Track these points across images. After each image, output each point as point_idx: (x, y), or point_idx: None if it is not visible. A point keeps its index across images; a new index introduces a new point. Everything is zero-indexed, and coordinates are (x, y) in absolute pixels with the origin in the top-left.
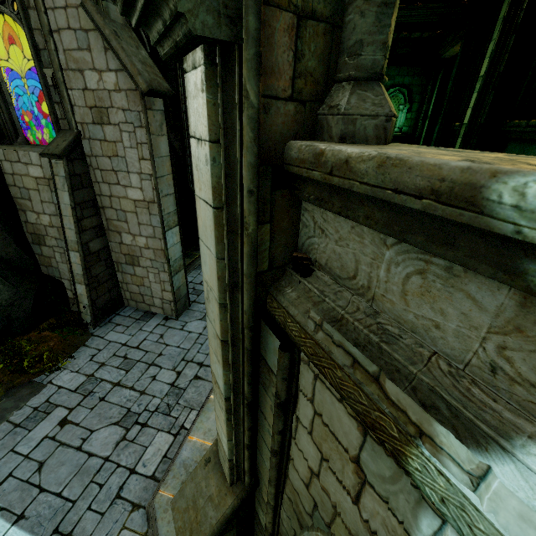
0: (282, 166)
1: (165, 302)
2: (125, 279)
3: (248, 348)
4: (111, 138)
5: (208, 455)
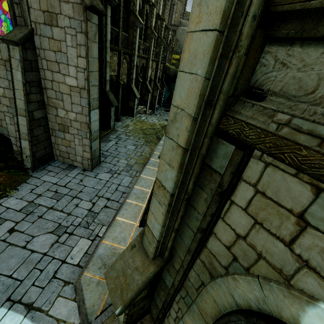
0: (269, 8)
1: (84, 159)
2: (57, 141)
3: (203, 154)
4: (57, 37)
5: (134, 243)
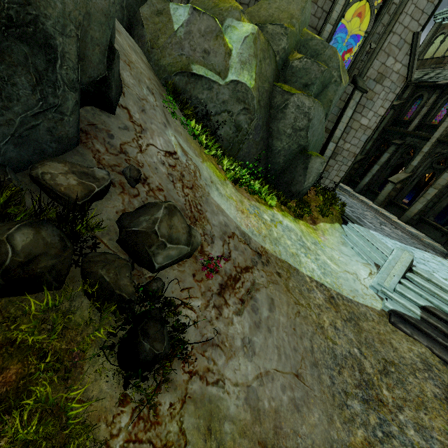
0: None
1: (331, 182)
2: None
3: None
4: (376, 91)
5: None
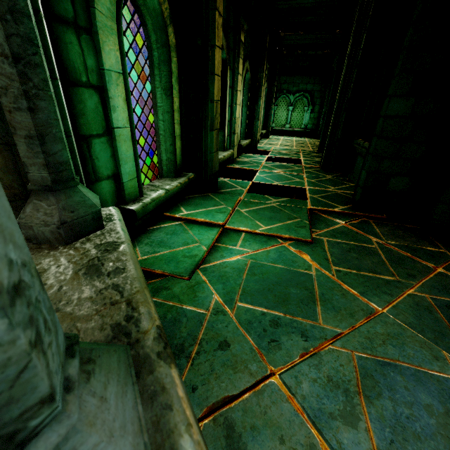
0: None
1: None
2: None
3: None
4: None
5: None
